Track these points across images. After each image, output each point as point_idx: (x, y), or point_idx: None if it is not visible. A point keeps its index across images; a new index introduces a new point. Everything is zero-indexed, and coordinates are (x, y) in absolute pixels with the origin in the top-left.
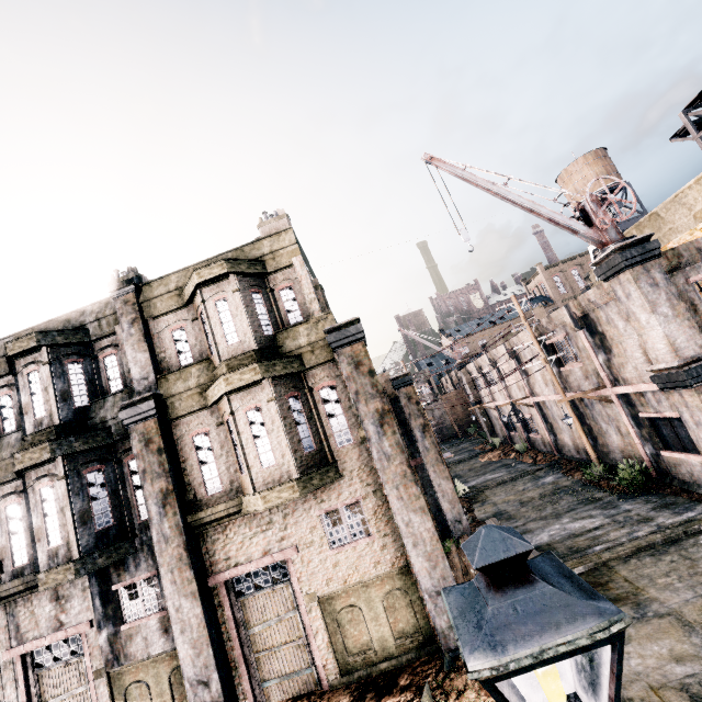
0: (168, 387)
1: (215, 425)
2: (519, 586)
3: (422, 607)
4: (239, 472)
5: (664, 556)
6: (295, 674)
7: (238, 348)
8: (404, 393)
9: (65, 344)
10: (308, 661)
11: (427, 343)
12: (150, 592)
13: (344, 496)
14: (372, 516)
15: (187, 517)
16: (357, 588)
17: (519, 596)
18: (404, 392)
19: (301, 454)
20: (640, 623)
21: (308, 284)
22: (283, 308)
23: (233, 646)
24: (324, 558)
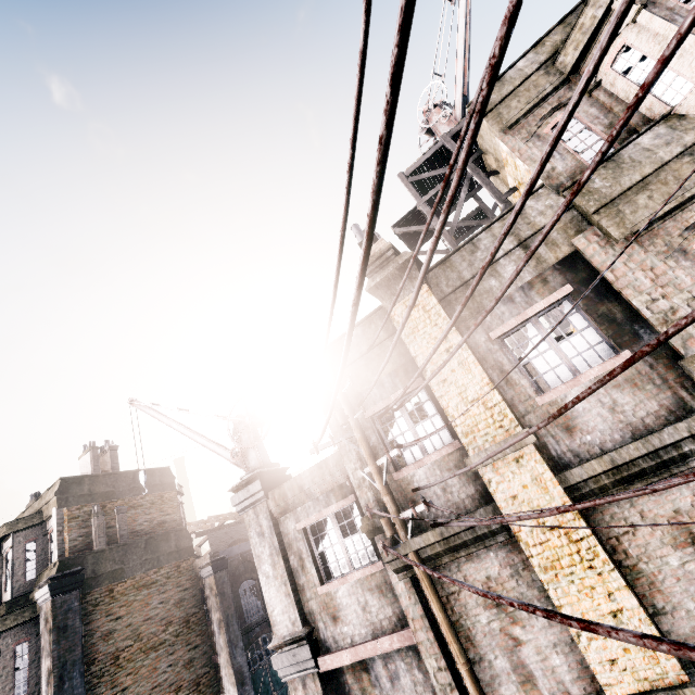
0: None
1: None
2: None
3: None
4: None
5: None
6: None
7: (8, 595)
8: (208, 583)
9: None
10: None
11: None
12: None
13: None
14: None
15: None
16: None
17: None
18: (208, 581)
19: None
20: None
21: (56, 532)
22: (50, 550)
23: None
24: None
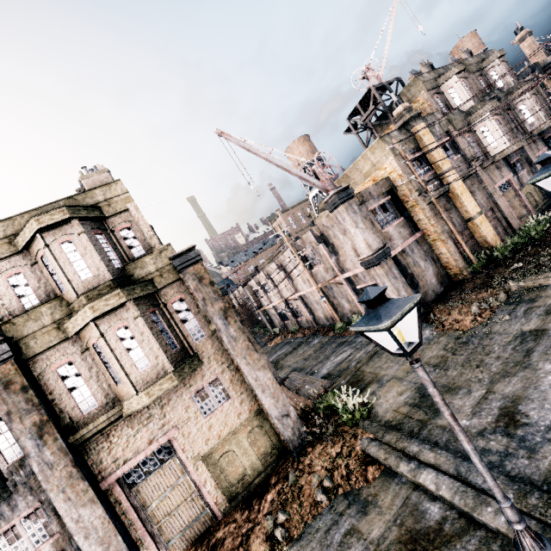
0: (17, 330)
1: (80, 352)
2: (386, 302)
3: (273, 431)
4: (114, 384)
5: (382, 355)
6: (194, 521)
7: (93, 281)
8: None
9: None
10: (202, 507)
11: (217, 271)
12: (35, 526)
13: (207, 376)
14: (230, 384)
15: (67, 439)
16: (228, 438)
17: (387, 304)
18: None
19: (170, 353)
20: (382, 388)
21: (146, 224)
22: (126, 245)
23: (136, 528)
24: (200, 427)
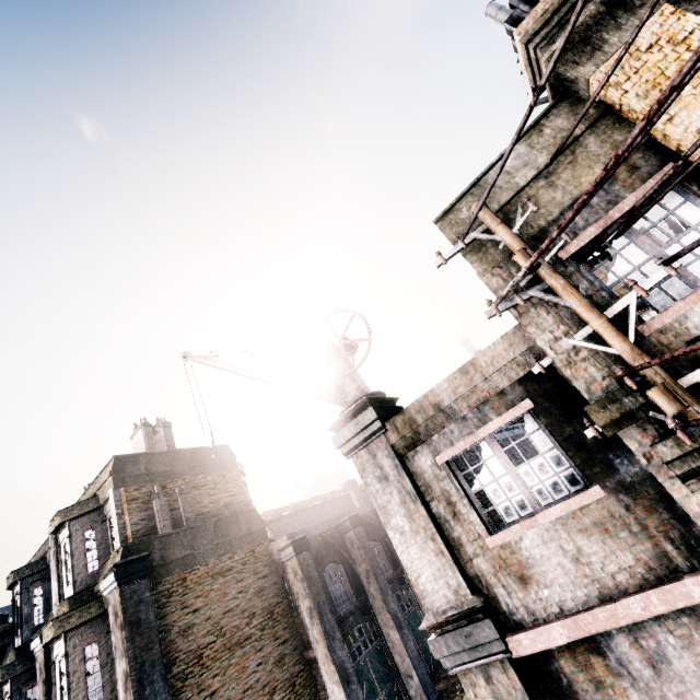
0: None
1: None
2: None
3: None
4: None
5: None
6: None
7: (70, 590)
8: (290, 567)
9: (32, 574)
10: None
11: None
12: None
13: None
14: None
15: None
16: None
17: None
18: (290, 565)
19: None
20: None
21: (115, 516)
22: (110, 537)
23: None
24: None
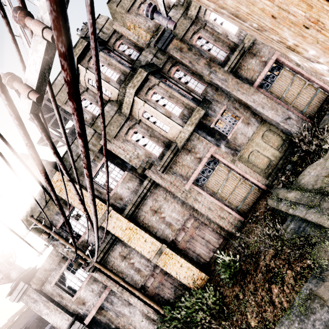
0: None
1: None
2: None
3: None
4: None
5: None
6: None
7: None
8: None
9: None
10: None
11: None
12: None
13: None
14: None
15: None
16: None
17: None
18: None
19: None
20: None
21: None
22: None
23: None
24: None
